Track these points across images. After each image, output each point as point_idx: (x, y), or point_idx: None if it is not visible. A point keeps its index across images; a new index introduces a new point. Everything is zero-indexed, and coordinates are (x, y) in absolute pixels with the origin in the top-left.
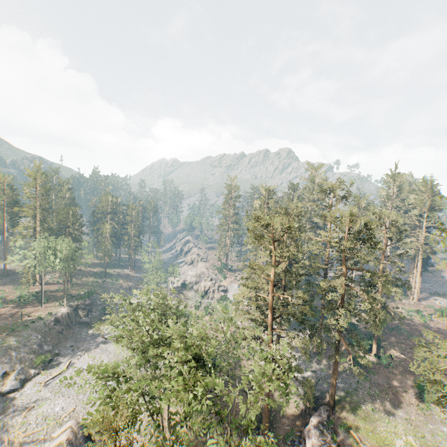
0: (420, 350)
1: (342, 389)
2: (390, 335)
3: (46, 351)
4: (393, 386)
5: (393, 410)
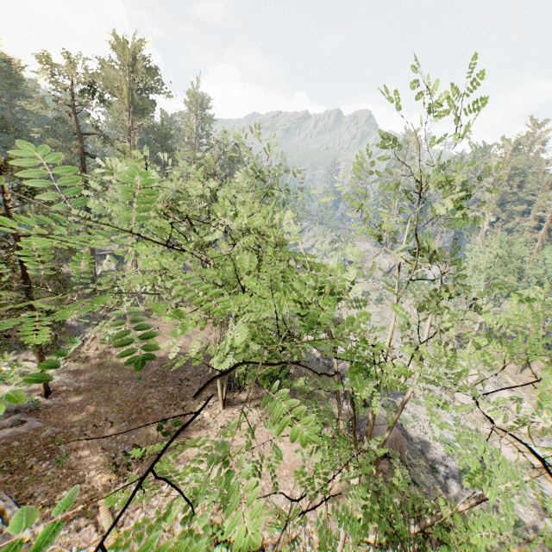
0: None
1: None
2: None
3: None
4: None
5: None
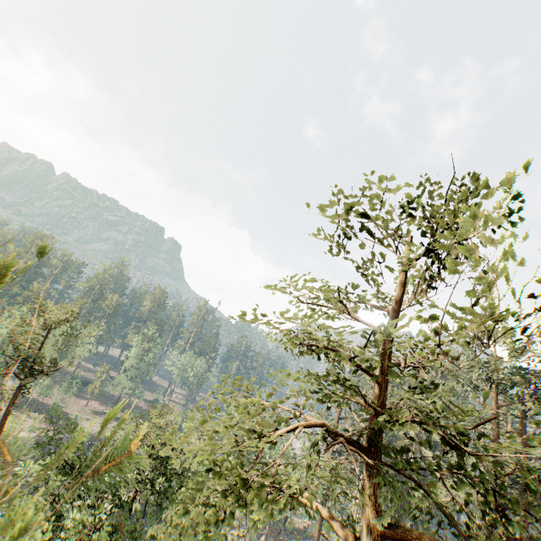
0: None
1: None
2: None
3: None
4: None
5: None
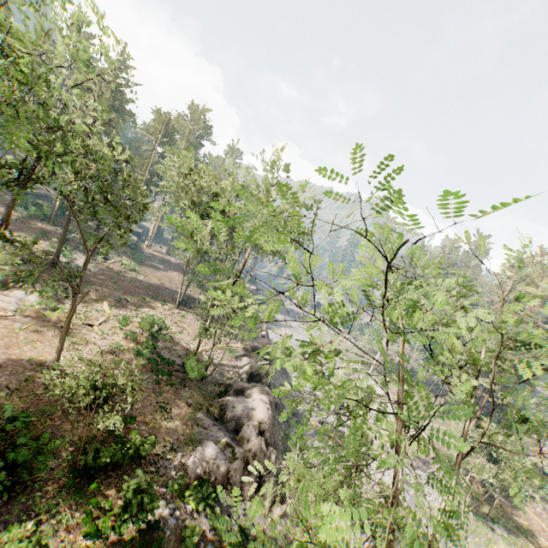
0: None
1: None
2: None
3: None
4: None
5: None
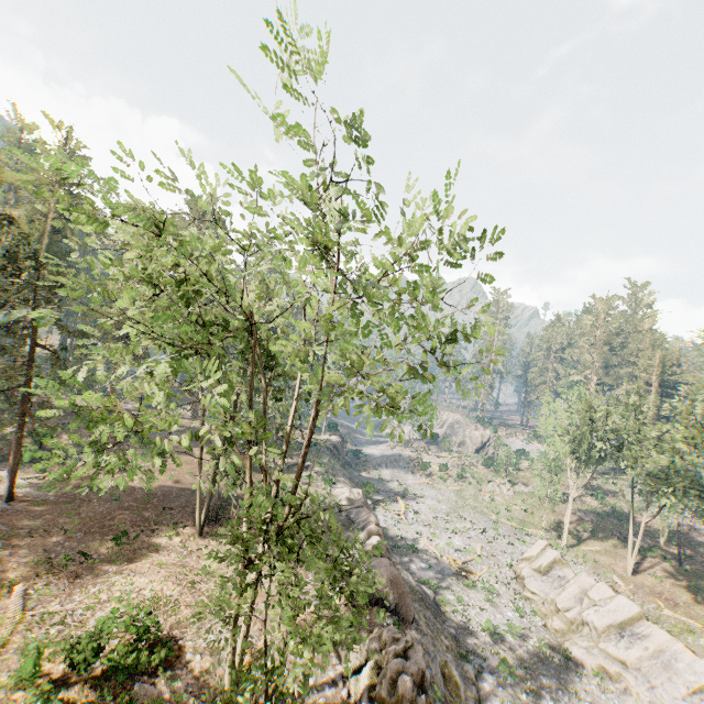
0: None
1: None
2: None
3: (356, 483)
4: None
5: None
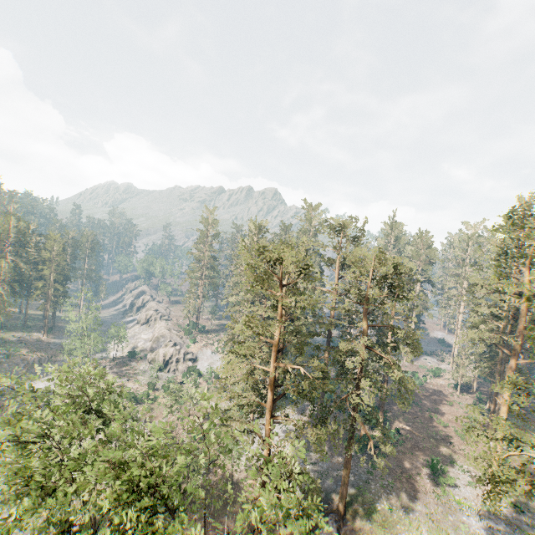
0: (472, 433)
1: (351, 484)
2: (392, 404)
3: None
4: (405, 470)
5: (411, 504)
